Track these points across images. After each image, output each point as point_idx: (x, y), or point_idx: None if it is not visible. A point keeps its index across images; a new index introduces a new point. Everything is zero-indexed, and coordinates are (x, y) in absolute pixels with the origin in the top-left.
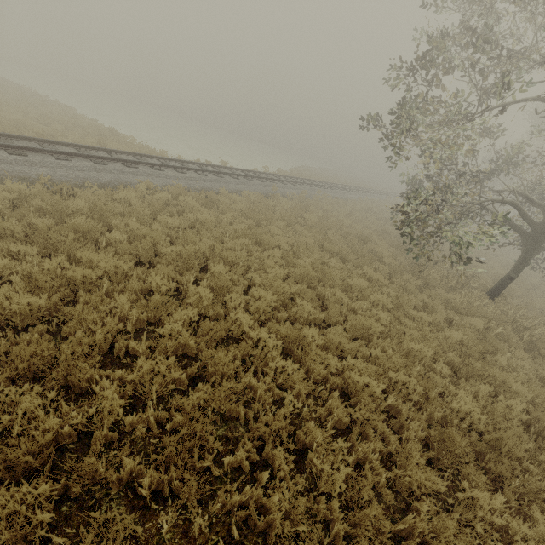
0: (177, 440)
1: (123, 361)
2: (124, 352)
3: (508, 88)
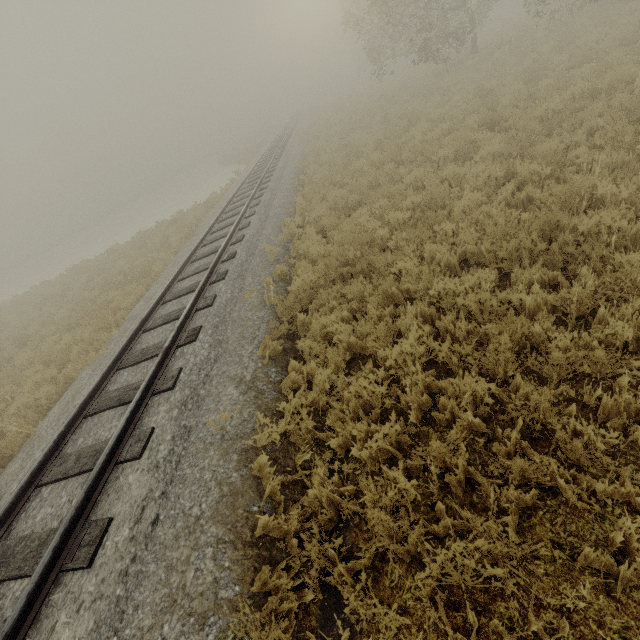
0: None
1: None
2: None
3: None
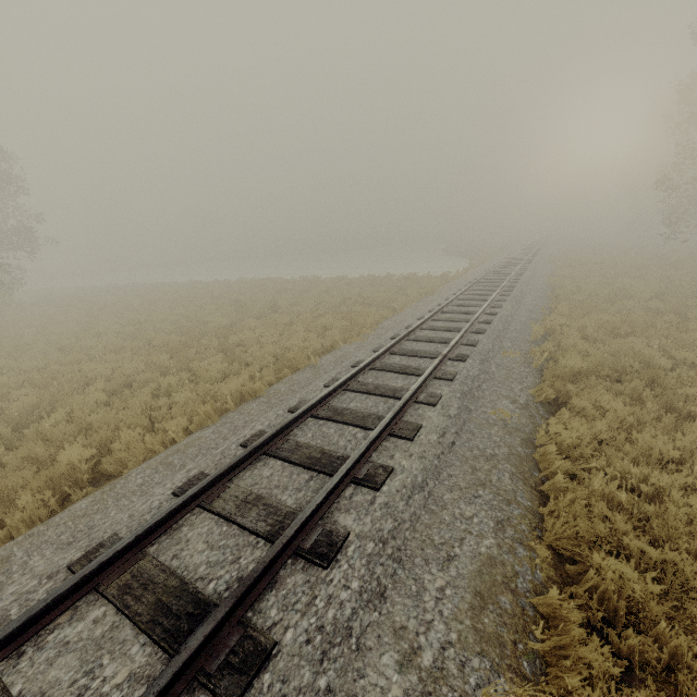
0: None
1: None
2: None
3: None
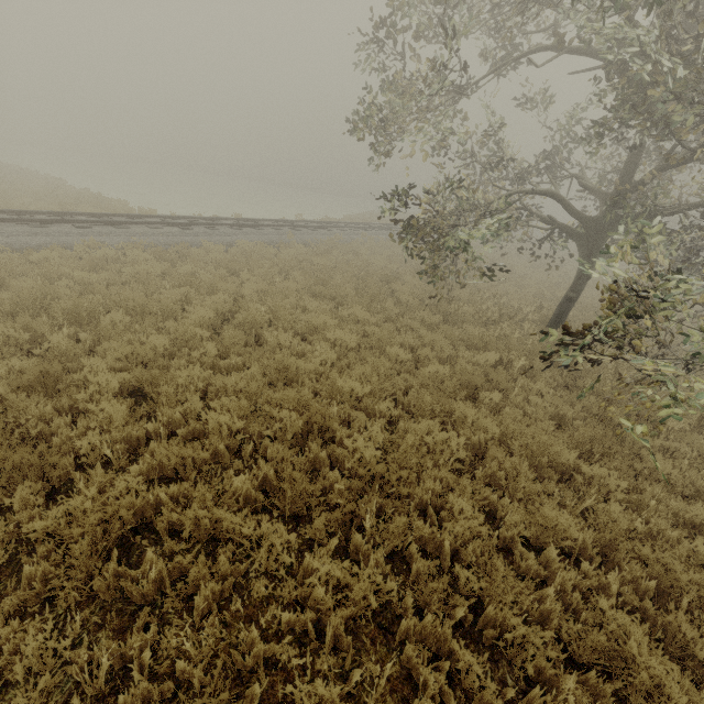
0: None
1: None
2: None
3: (456, 35)
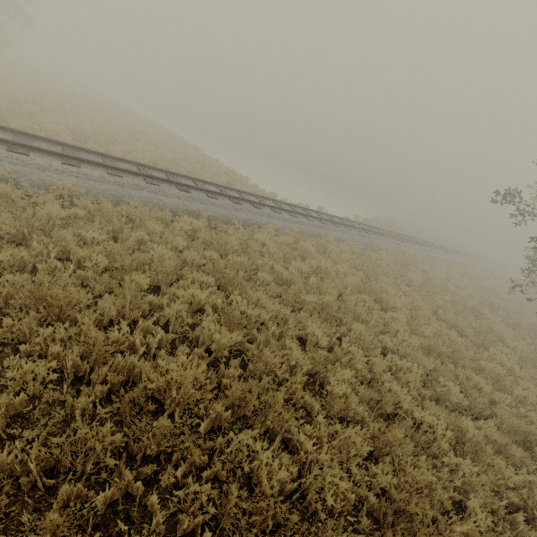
0: (369, 525)
1: (299, 413)
2: (299, 404)
3: None
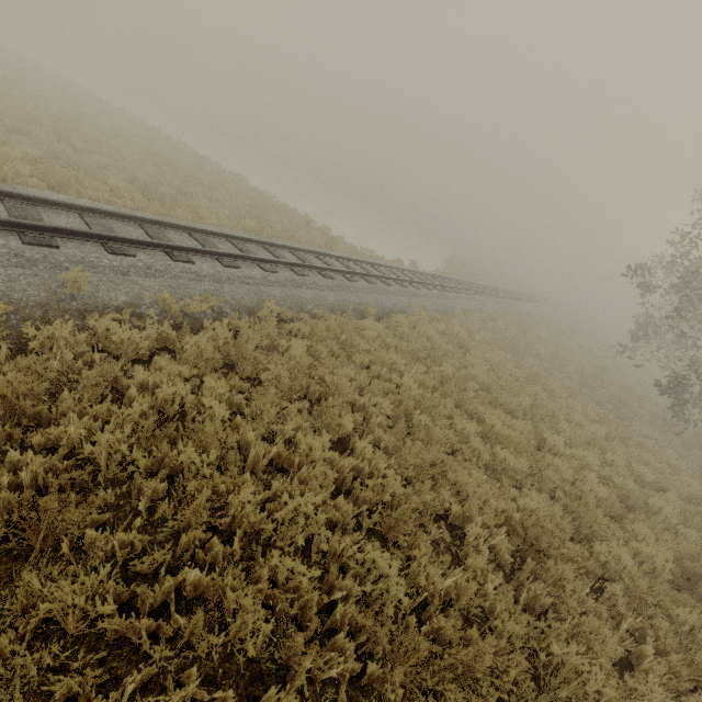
0: None
1: None
2: None
3: None
